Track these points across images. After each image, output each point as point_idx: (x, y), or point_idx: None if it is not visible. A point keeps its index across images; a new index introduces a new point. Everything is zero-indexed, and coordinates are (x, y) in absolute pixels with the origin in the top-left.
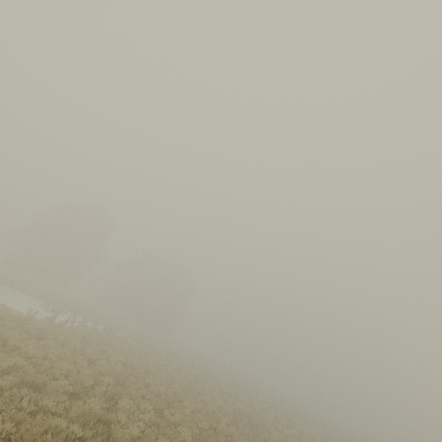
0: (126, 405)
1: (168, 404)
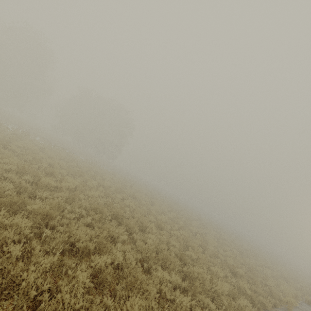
0: None
1: None
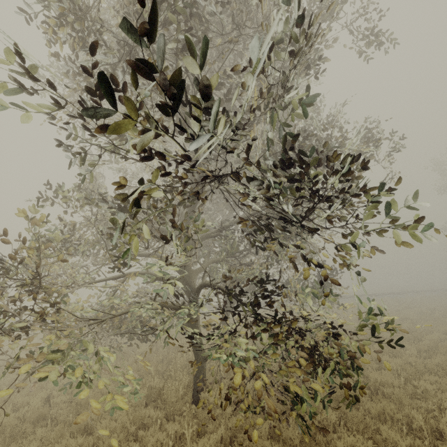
0: None
1: None
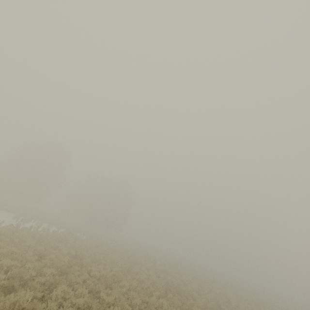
0: (60, 292)
1: (107, 285)
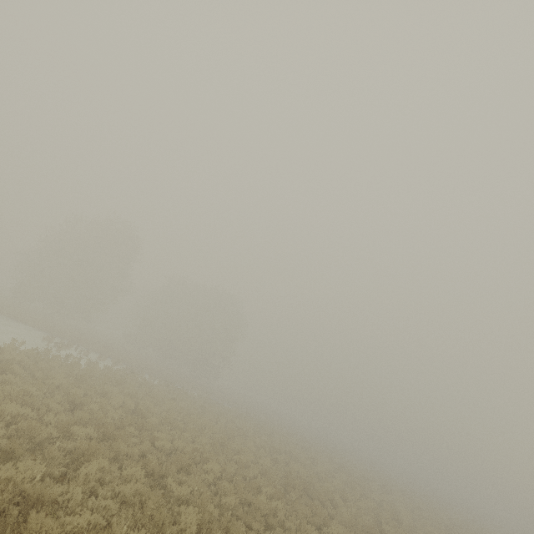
0: (94, 470)
1: (182, 467)
